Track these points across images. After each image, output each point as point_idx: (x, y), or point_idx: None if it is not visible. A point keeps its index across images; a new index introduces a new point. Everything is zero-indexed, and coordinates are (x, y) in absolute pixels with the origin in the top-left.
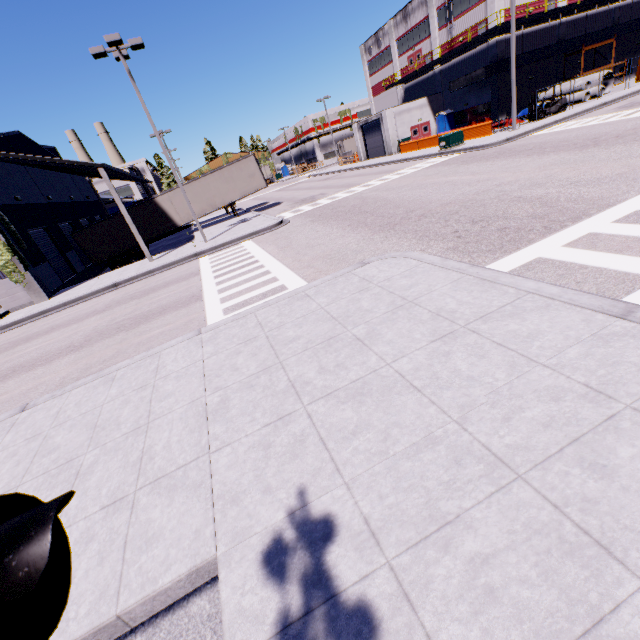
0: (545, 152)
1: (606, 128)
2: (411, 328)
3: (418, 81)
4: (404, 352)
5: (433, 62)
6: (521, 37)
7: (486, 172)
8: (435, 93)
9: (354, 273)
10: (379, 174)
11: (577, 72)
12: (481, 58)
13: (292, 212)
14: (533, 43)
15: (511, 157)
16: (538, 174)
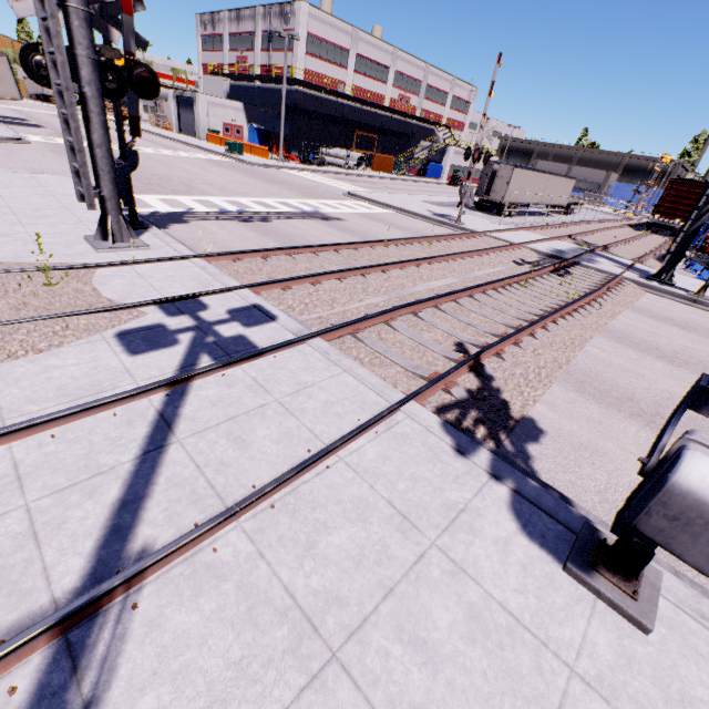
0: (256, 177)
1: (301, 181)
2: (28, 191)
3: (242, 85)
4: (13, 193)
5: (249, 76)
6: (317, 98)
7: (212, 173)
8: (252, 104)
9: (31, 174)
10: (164, 147)
11: (355, 147)
12: (287, 96)
13: (43, 138)
14: (325, 107)
15: (241, 173)
16: (224, 182)
